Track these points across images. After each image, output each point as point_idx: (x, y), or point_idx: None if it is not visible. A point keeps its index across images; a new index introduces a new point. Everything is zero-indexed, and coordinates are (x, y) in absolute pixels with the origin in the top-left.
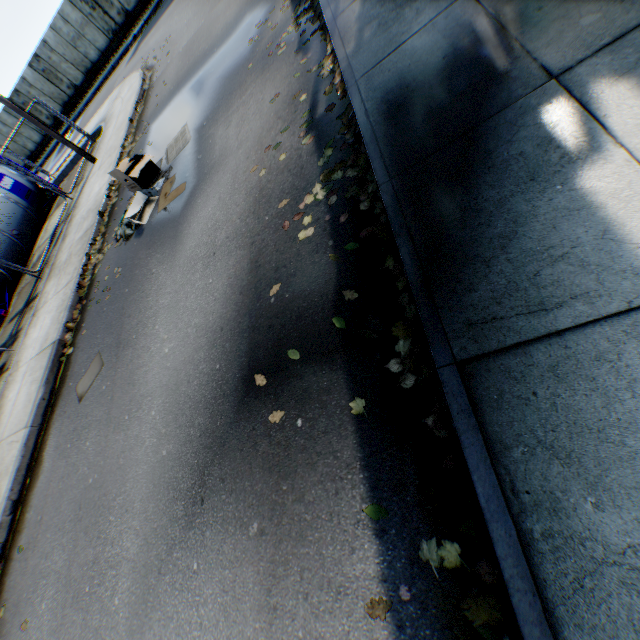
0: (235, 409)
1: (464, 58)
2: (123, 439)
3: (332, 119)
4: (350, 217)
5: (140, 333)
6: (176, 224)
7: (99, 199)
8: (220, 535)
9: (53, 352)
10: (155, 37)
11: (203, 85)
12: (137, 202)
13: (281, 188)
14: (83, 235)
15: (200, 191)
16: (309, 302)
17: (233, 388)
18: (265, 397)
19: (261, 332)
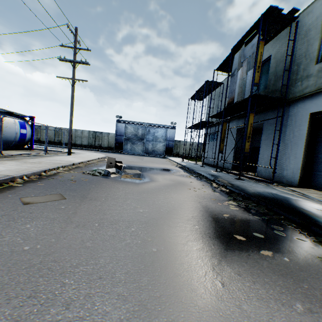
0: (225, 244)
1: (281, 199)
2: (91, 233)
3: (226, 193)
4: (255, 212)
5: (110, 199)
6: (137, 183)
7: (73, 161)
8: (262, 309)
9: (5, 177)
10: (111, 154)
11: (145, 168)
12: (112, 170)
13: (208, 196)
14: (55, 162)
15: (153, 183)
16: (252, 224)
17: (216, 236)
18: (248, 244)
19: (225, 224)
